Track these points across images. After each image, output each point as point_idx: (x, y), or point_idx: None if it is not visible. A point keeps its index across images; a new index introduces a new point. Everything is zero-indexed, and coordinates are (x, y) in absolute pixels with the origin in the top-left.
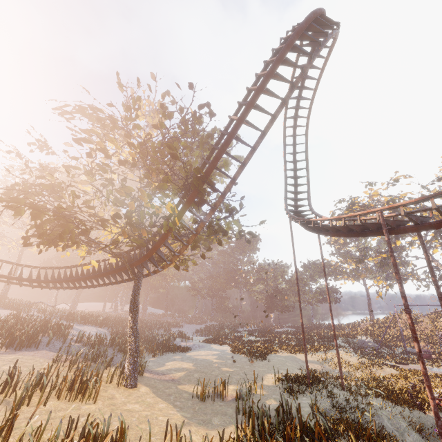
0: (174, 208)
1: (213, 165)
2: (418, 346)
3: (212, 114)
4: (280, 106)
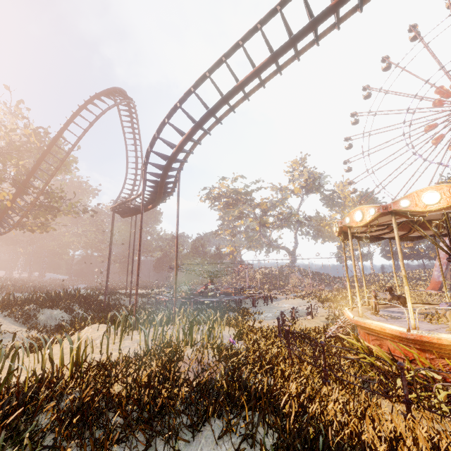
0: (14, 194)
1: (31, 174)
2: (108, 261)
3: (47, 134)
4: (72, 146)
